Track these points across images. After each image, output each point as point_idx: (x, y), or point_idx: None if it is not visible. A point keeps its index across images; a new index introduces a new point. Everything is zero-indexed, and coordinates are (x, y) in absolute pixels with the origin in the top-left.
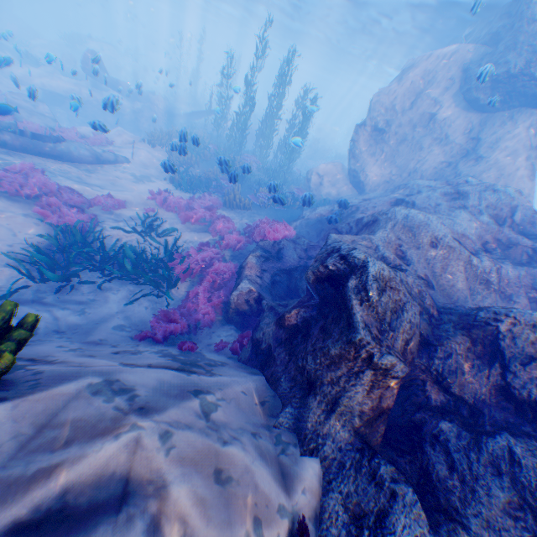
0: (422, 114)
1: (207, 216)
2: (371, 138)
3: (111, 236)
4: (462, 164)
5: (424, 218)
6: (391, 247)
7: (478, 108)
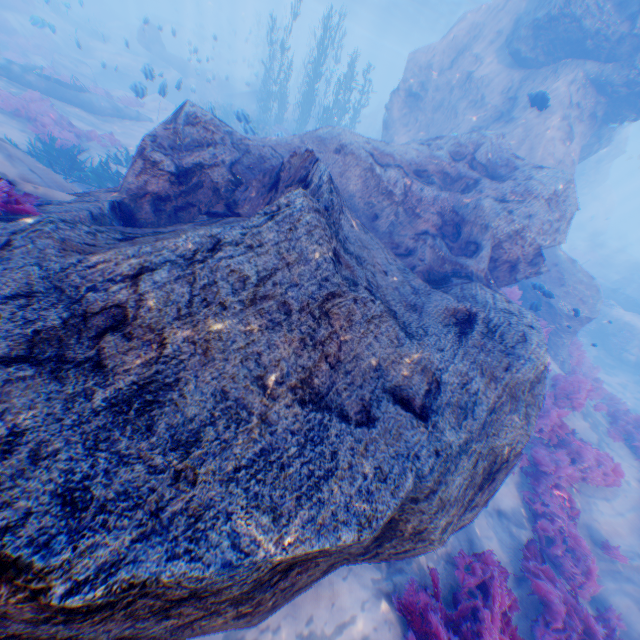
0: (461, 75)
1: None
2: (406, 105)
3: (94, 161)
4: (493, 128)
5: (341, 130)
6: (290, 147)
7: (521, 63)
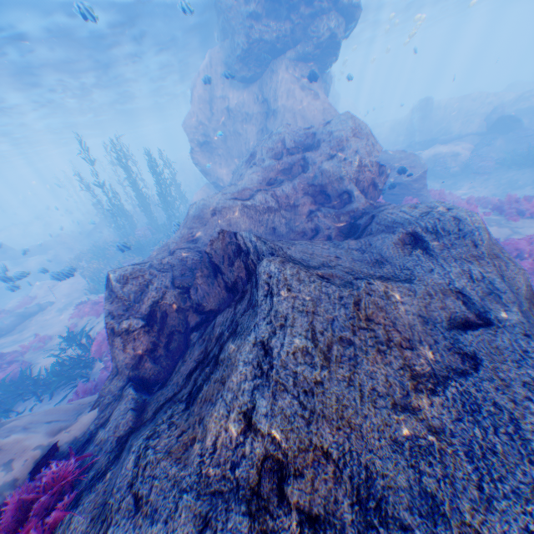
0: (223, 112)
1: None
2: (206, 153)
3: (43, 365)
4: (269, 124)
5: (203, 201)
6: (183, 238)
7: (250, 81)
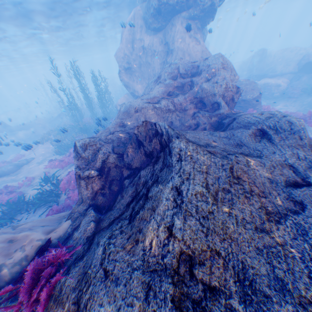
0: (140, 49)
1: (71, 158)
2: (128, 74)
3: (30, 194)
4: (168, 58)
5: (129, 103)
6: (117, 124)
7: (158, 30)
